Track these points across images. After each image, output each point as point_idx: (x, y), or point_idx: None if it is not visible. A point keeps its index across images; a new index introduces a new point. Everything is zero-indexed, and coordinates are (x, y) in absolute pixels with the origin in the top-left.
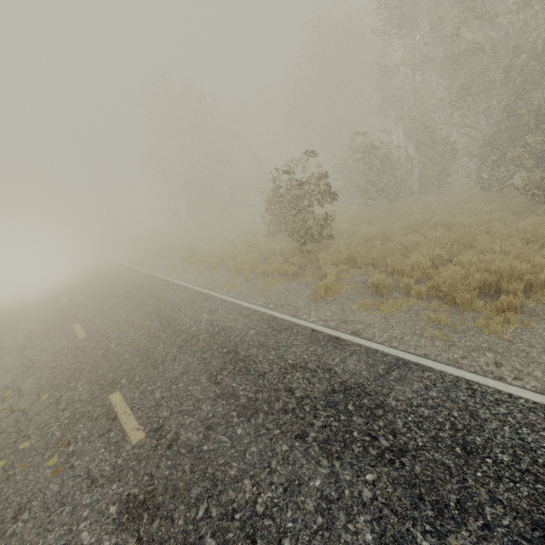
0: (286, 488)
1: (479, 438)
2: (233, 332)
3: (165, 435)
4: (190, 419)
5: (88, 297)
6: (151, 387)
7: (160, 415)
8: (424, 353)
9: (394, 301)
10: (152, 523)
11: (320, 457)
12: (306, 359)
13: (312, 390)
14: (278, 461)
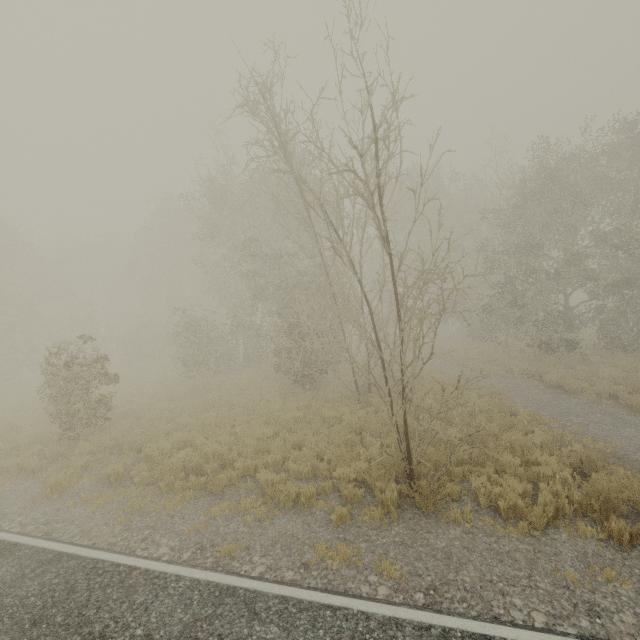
0: None
1: (56, 609)
2: None
3: None
4: None
5: None
6: None
7: None
8: (94, 542)
9: (113, 492)
10: None
11: None
12: None
13: None
14: None
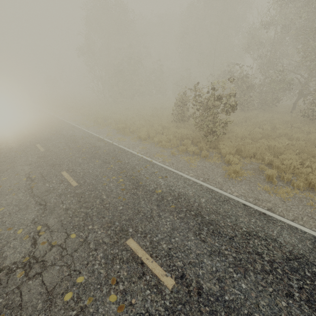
0: None
1: None
2: (190, 198)
3: (190, 283)
4: (201, 271)
5: (60, 149)
6: (155, 238)
7: (176, 264)
8: None
9: (286, 190)
10: None
11: (313, 315)
12: (255, 229)
13: (273, 256)
14: (286, 315)
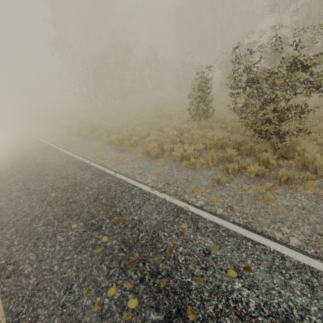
0: None
1: None
2: None
3: None
4: None
5: (10, 199)
6: None
7: None
8: None
9: None
10: None
11: None
12: None
13: None
14: None
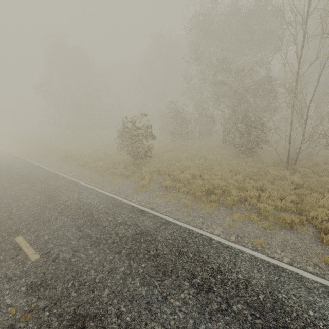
0: (109, 272)
1: (185, 249)
2: (91, 205)
3: (51, 256)
4: (65, 248)
5: None
6: (42, 233)
7: (48, 247)
8: (178, 218)
9: (172, 194)
10: (45, 291)
11: (125, 260)
12: (127, 220)
13: (127, 233)
14: (107, 263)
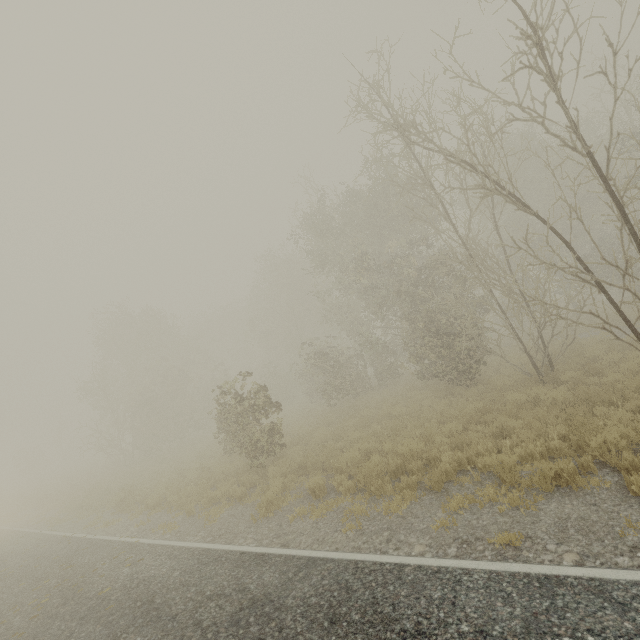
0: None
1: (345, 607)
2: (155, 580)
3: None
4: None
5: None
6: None
7: None
8: (336, 547)
9: (325, 502)
10: None
11: None
12: (225, 585)
13: (220, 615)
14: None
